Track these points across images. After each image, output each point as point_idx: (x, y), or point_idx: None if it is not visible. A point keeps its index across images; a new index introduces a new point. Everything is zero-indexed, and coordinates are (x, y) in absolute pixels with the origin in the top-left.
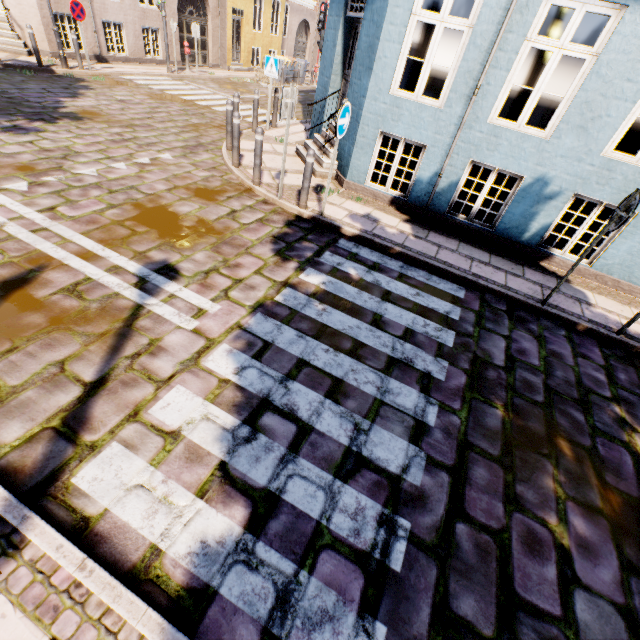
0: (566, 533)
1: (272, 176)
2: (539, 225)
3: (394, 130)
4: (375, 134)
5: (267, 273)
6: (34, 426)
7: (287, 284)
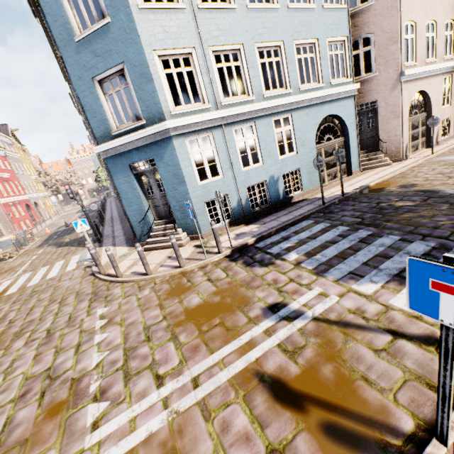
0: (446, 222)
1: (173, 261)
2: (281, 190)
3: (210, 197)
4: (203, 204)
5: (285, 270)
6: (437, 358)
7: (297, 264)
